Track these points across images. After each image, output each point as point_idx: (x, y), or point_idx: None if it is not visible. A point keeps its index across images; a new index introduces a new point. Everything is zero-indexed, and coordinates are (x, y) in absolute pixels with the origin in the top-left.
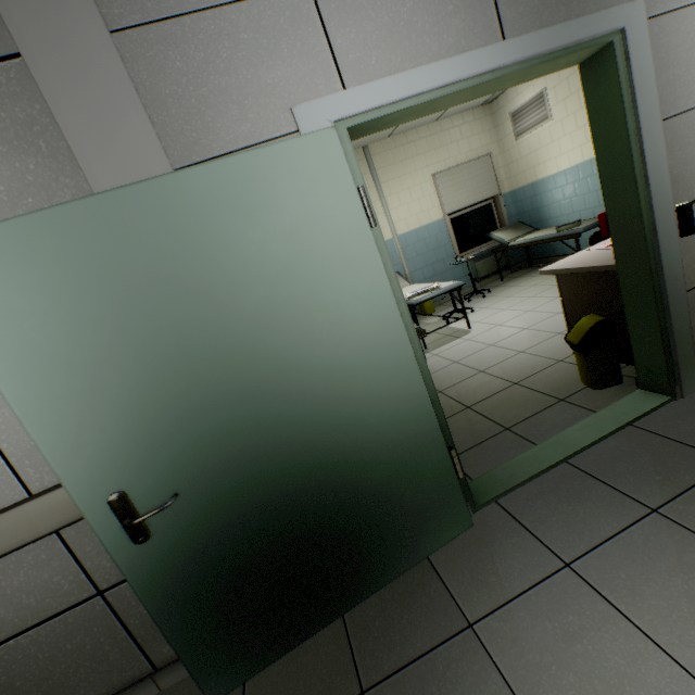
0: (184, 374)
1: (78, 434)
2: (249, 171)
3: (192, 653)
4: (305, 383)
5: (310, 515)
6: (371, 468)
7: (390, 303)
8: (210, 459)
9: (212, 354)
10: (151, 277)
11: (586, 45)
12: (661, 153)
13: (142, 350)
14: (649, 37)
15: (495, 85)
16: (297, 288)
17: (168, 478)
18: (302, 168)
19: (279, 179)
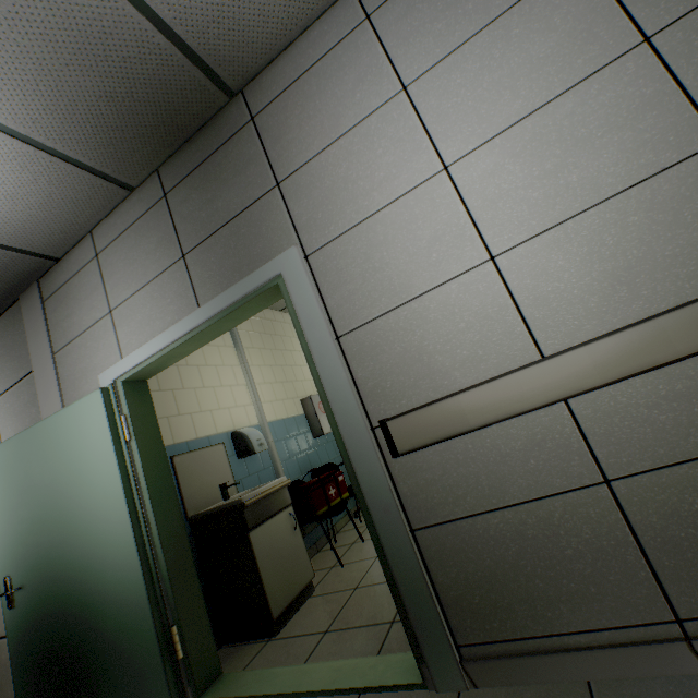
0: (35, 520)
1: (4, 541)
2: (67, 416)
3: (20, 693)
4: (78, 540)
5: (73, 633)
6: (106, 615)
7: (122, 495)
8: (38, 572)
9: (45, 512)
10: (31, 469)
11: (256, 293)
12: (339, 369)
13: (25, 504)
14: (307, 271)
15: (212, 332)
16: (79, 479)
17: (25, 576)
18: (86, 412)
19: (77, 419)
